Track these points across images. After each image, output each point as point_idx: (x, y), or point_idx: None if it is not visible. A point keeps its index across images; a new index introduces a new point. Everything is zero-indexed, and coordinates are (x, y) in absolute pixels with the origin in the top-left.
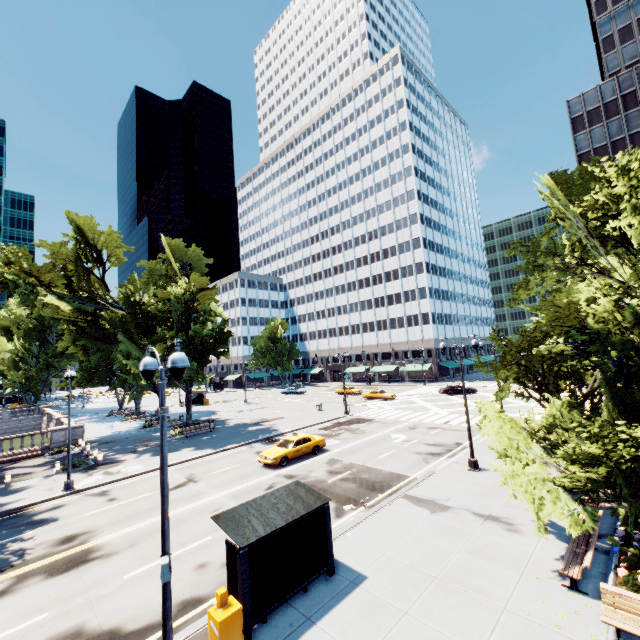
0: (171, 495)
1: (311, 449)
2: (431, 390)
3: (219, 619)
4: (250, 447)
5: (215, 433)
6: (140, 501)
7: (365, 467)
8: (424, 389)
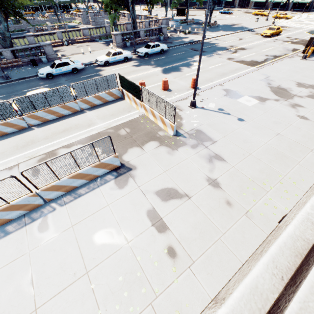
0: (242, 41)
1: (278, 33)
2: (308, 16)
3: (312, 48)
4: (246, 32)
5: (221, 27)
6: (235, 42)
7: (303, 39)
8: (303, 16)
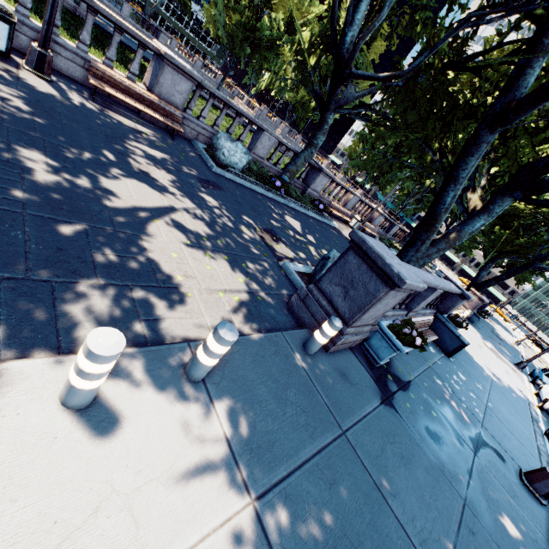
0: None
1: None
2: None
3: None
4: (522, 346)
5: None
6: None
7: None
8: None
